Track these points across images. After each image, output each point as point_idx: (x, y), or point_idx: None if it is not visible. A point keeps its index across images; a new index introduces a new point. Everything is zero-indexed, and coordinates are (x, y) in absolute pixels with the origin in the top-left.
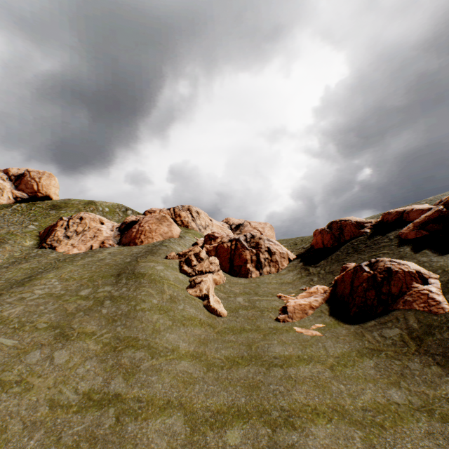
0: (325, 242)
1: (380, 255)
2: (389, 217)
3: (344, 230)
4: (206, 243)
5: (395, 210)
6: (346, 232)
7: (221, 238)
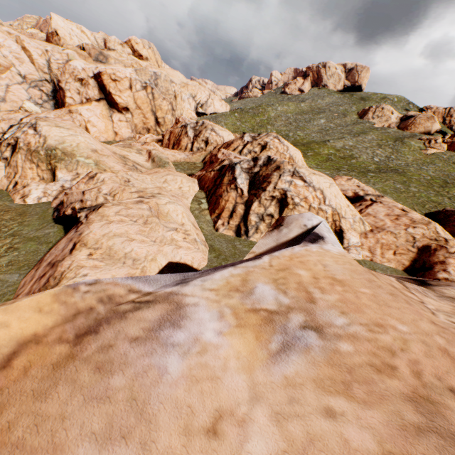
0: None
1: None
2: None
3: None
4: (449, 138)
5: None
6: None
7: None
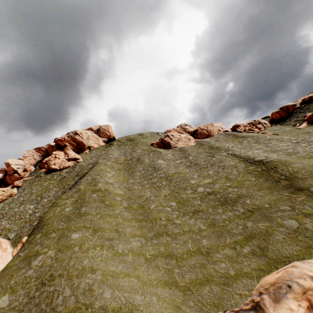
0: (281, 115)
1: (312, 110)
2: (306, 99)
3: (288, 108)
4: (235, 128)
5: (307, 96)
6: (290, 109)
7: (242, 124)
